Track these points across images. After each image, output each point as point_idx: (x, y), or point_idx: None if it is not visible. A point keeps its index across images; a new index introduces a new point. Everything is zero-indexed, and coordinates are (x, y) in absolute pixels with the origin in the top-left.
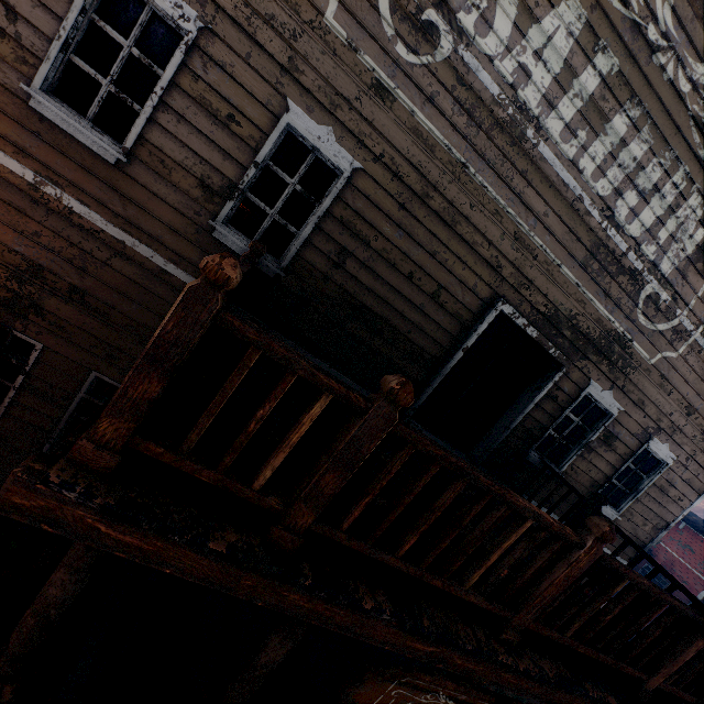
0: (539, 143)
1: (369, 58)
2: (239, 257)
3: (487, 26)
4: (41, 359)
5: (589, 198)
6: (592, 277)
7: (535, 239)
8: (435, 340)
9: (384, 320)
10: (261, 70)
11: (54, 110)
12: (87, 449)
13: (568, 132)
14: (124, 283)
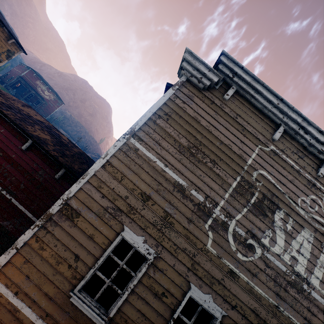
0: (311, 291)
1: (226, 260)
2: None
3: (274, 242)
4: None
5: None
6: None
7: None
8: None
9: None
10: (179, 270)
11: (81, 303)
12: None
13: (322, 283)
14: None
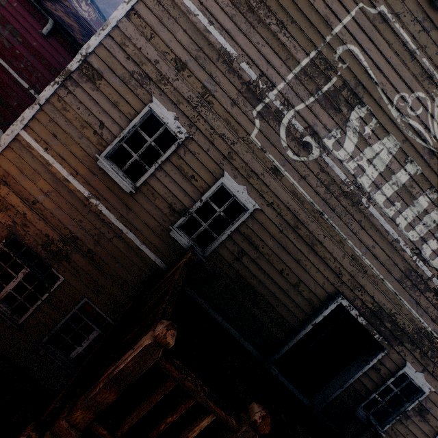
0: (369, 206)
1: (271, 156)
2: (181, 246)
3: (340, 146)
4: (60, 285)
5: (403, 241)
6: (406, 290)
7: (365, 260)
8: (293, 313)
9: (261, 295)
10: (213, 157)
11: (107, 166)
12: (64, 427)
13: (388, 202)
14: (116, 251)
